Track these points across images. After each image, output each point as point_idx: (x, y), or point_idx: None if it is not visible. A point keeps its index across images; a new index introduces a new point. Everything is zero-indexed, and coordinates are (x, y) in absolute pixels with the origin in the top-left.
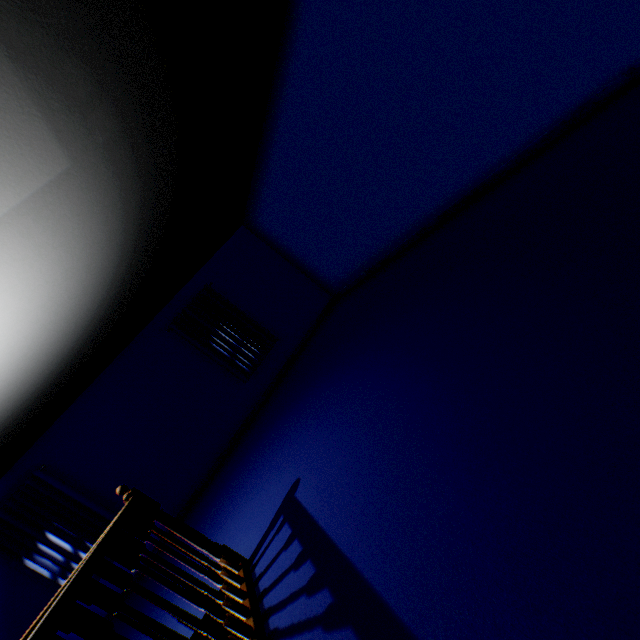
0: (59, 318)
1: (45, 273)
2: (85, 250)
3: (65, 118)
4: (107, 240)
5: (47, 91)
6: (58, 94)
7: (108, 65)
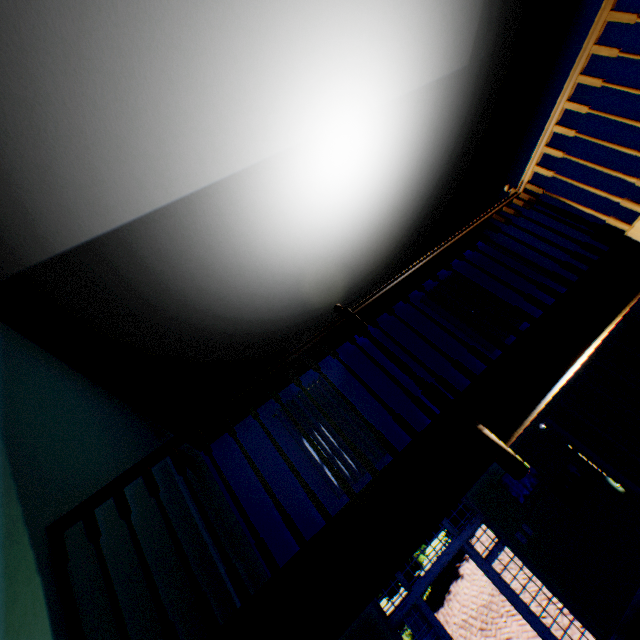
0: (399, 209)
1: (420, 150)
2: (435, 150)
3: (481, 28)
4: (443, 153)
5: (486, 5)
6: (488, 10)
7: (506, 4)
